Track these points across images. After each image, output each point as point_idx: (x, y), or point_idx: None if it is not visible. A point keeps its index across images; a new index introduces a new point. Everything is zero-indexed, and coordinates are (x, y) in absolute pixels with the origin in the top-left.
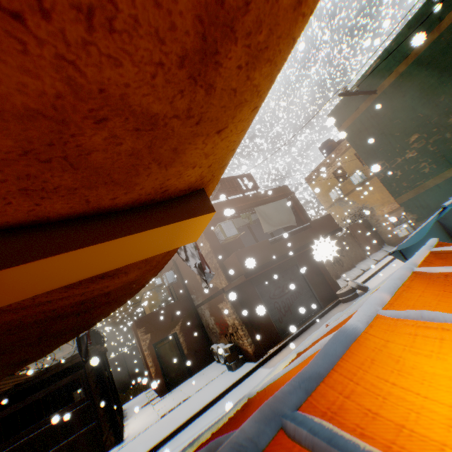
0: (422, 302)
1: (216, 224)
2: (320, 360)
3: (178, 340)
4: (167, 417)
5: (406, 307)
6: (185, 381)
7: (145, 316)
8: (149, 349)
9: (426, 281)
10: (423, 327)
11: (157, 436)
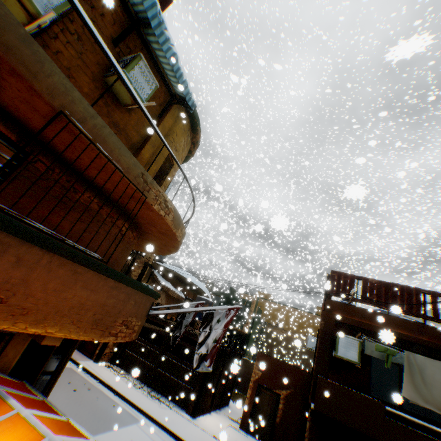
0: (19, 429)
1: (345, 331)
2: (1, 390)
3: (277, 402)
4: (213, 440)
5: (18, 422)
6: (261, 440)
7: (266, 355)
8: (253, 383)
9: (36, 440)
10: (0, 415)
11: (193, 439)
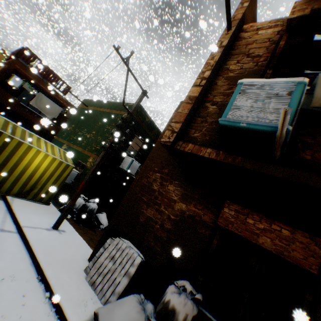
0: None
1: (19, 75)
2: None
3: None
4: None
5: None
6: None
7: None
8: None
9: None
10: None
11: None
